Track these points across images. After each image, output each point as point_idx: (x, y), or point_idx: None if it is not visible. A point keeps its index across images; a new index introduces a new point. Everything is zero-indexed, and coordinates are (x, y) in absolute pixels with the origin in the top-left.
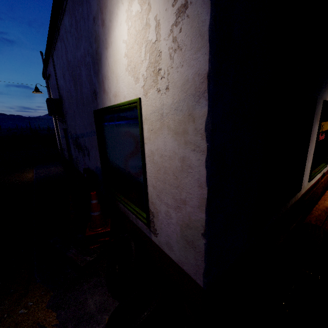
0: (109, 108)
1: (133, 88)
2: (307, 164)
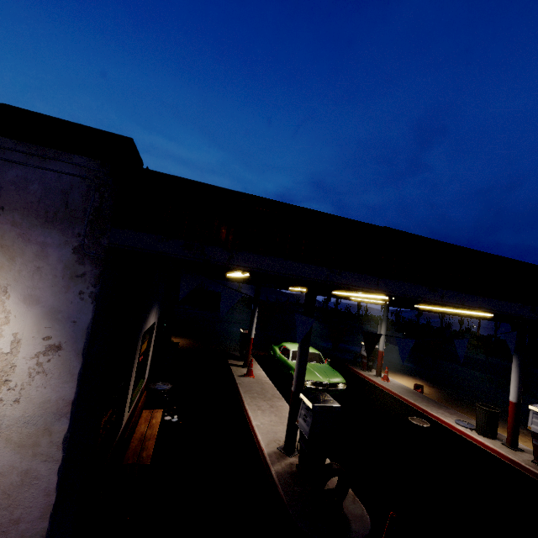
0: None
1: None
2: (128, 396)
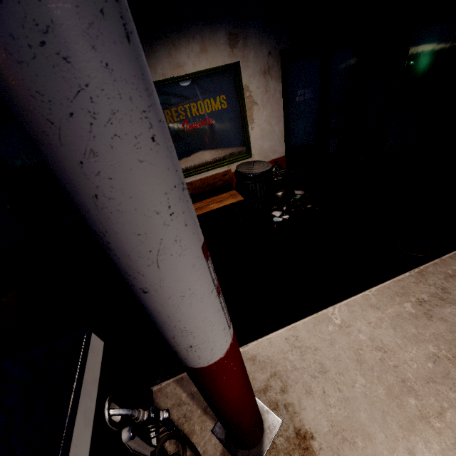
0: None
1: None
2: None
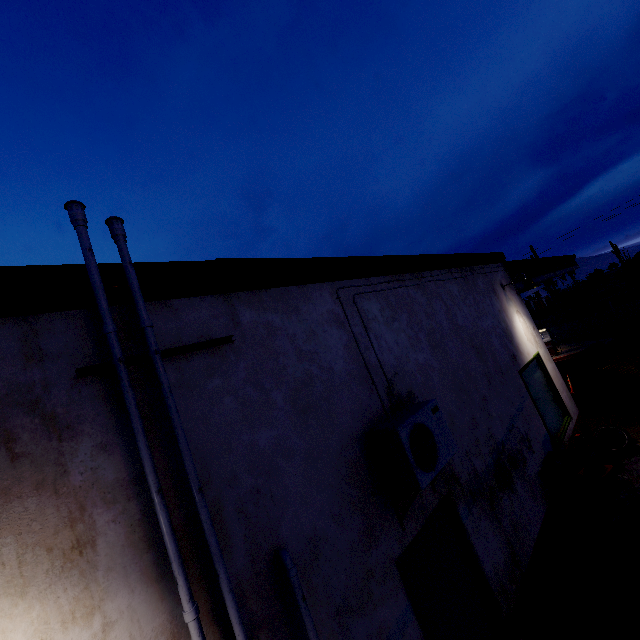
0: (530, 362)
1: (533, 348)
2: None
